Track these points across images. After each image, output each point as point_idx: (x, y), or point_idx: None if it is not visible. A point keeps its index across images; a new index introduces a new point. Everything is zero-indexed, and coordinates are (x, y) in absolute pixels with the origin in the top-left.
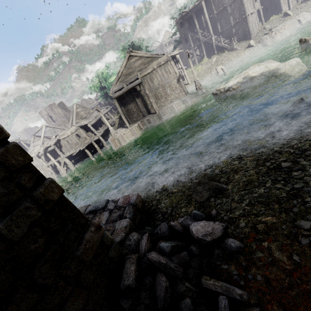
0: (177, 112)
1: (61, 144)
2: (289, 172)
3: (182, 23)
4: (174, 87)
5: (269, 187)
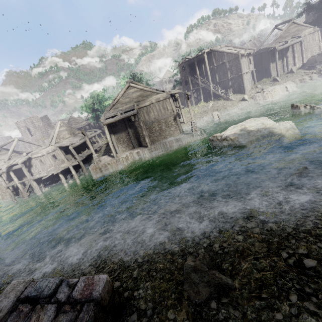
0: (170, 150)
1: (32, 163)
2: (319, 280)
3: (184, 67)
4: (170, 124)
5: (296, 304)
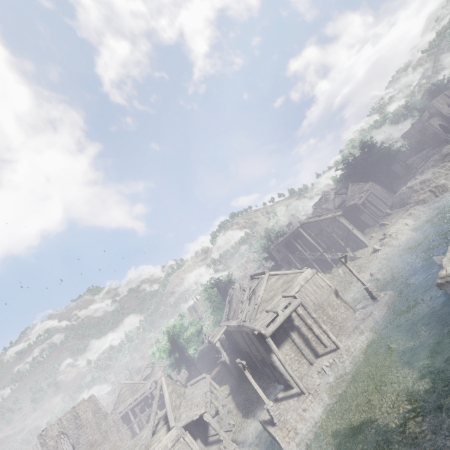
0: (374, 336)
1: None
2: None
3: (279, 249)
4: (335, 304)
5: None
